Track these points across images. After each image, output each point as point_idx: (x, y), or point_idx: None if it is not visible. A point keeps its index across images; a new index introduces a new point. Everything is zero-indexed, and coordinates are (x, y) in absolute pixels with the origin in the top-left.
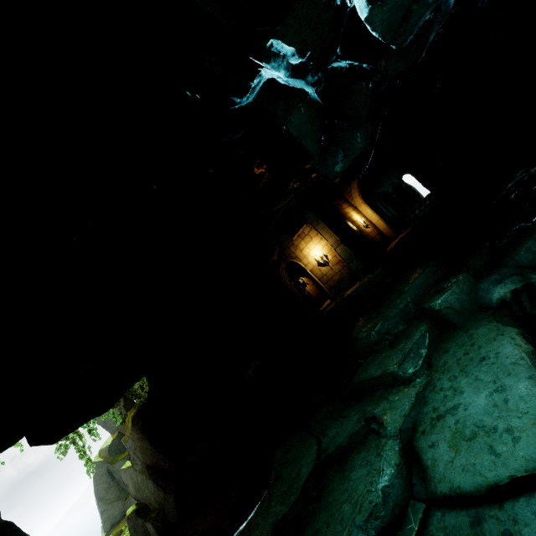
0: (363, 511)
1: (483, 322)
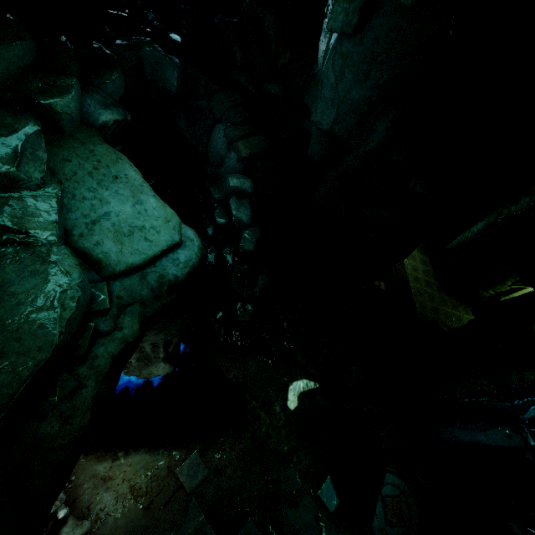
0: (68, 307)
1: (97, 140)
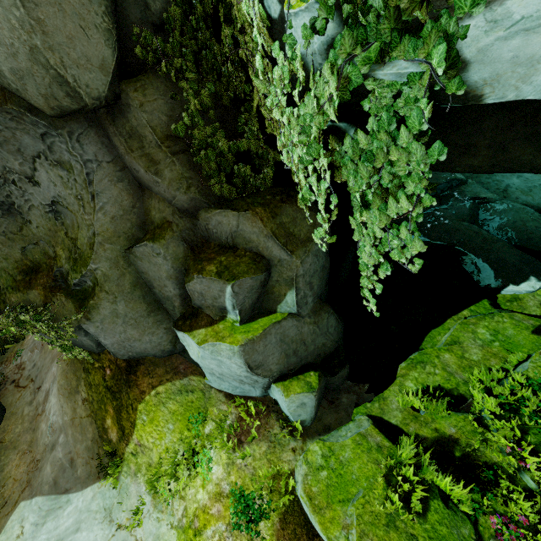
0: None
1: None
